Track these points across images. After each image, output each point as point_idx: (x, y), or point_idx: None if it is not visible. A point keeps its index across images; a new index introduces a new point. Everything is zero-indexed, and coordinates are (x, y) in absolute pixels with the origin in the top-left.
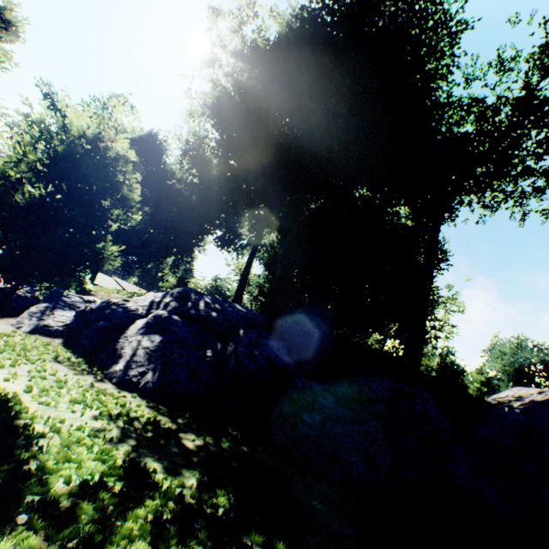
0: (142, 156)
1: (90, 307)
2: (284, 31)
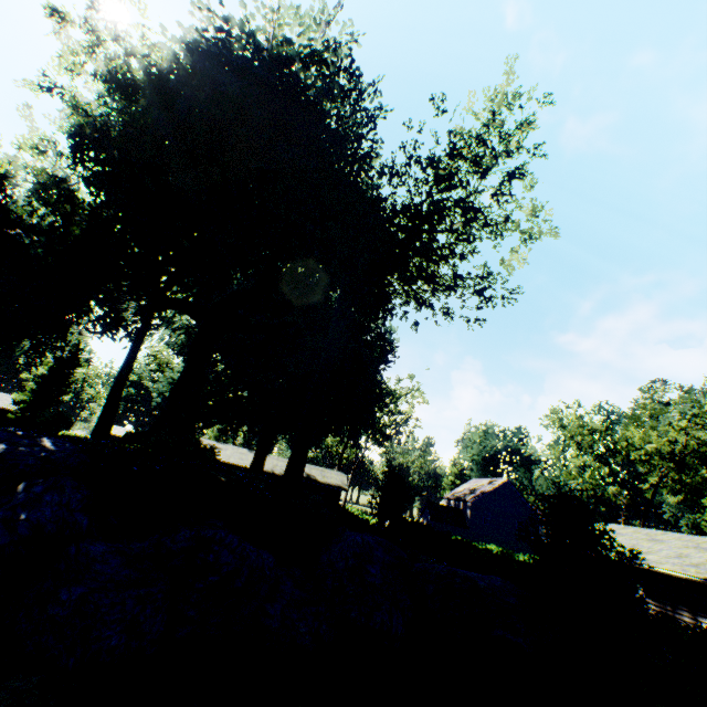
0: None
1: None
2: (168, 66)
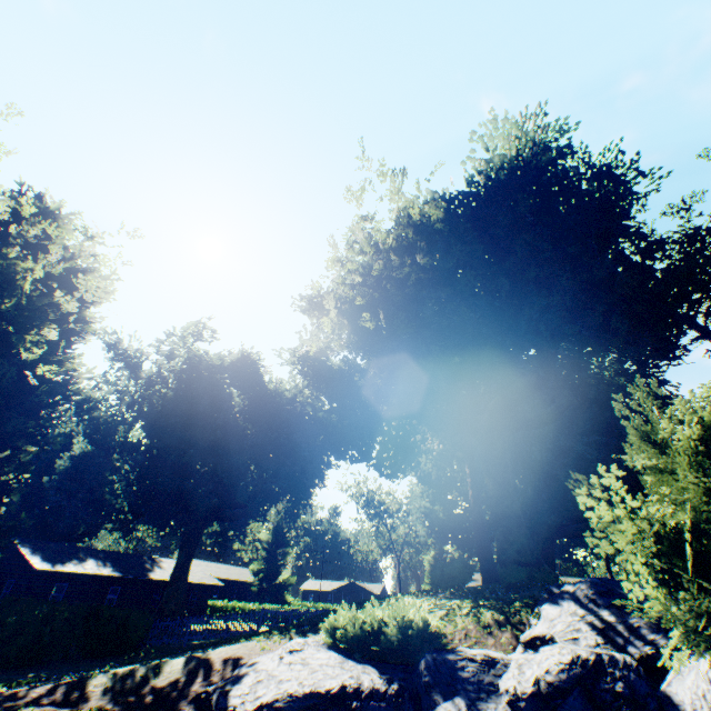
0: (238, 383)
1: (543, 681)
2: (439, 218)
